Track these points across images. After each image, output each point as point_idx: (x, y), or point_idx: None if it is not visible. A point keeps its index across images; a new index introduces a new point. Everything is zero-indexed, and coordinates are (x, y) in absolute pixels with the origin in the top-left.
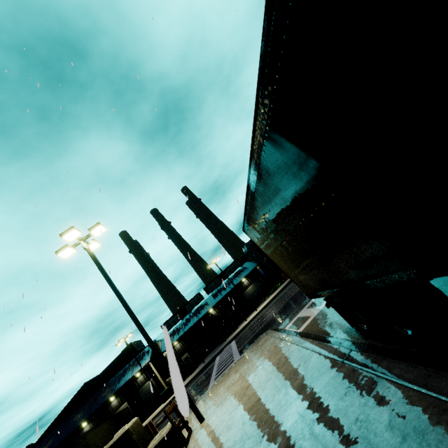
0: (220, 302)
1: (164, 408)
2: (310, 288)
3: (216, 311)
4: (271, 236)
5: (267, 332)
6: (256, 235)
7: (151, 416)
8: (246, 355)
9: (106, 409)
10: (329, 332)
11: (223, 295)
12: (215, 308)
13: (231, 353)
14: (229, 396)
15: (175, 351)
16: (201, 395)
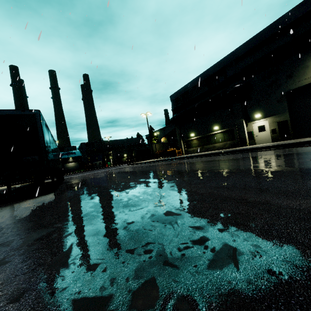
0: None
1: None
2: None
3: None
4: None
5: None
6: None
7: None
8: None
9: None
10: None
11: None
12: None
13: None
14: None
15: None
16: None
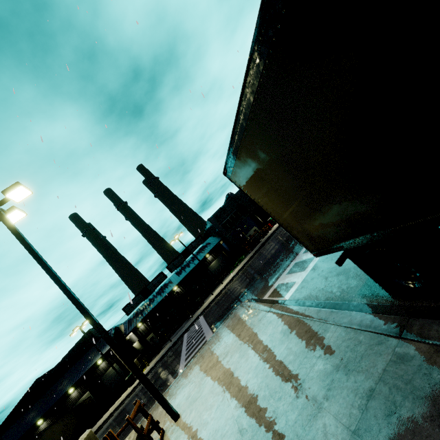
0: (184, 279)
1: (131, 393)
2: (324, 240)
3: (181, 288)
4: (274, 166)
5: (243, 304)
6: (246, 174)
7: (116, 402)
8: (221, 331)
9: (64, 402)
10: (333, 297)
11: (187, 271)
12: (180, 285)
13: (201, 330)
14: (209, 384)
15: (139, 332)
16: (172, 378)
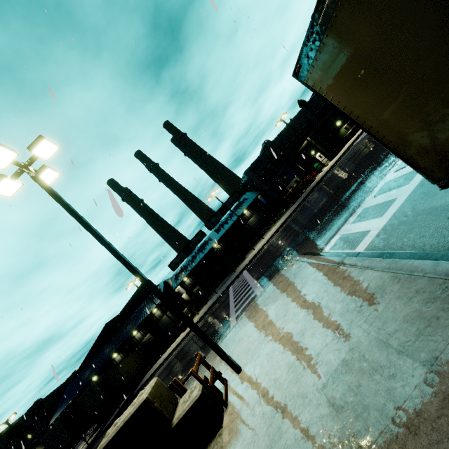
0: (223, 236)
1: (185, 337)
2: None
3: (221, 245)
4: (419, 12)
5: (297, 259)
6: (340, 59)
7: (174, 343)
8: (274, 286)
9: (131, 341)
10: None
11: (226, 228)
12: (220, 242)
13: (247, 284)
14: (272, 342)
15: (186, 285)
16: (224, 328)
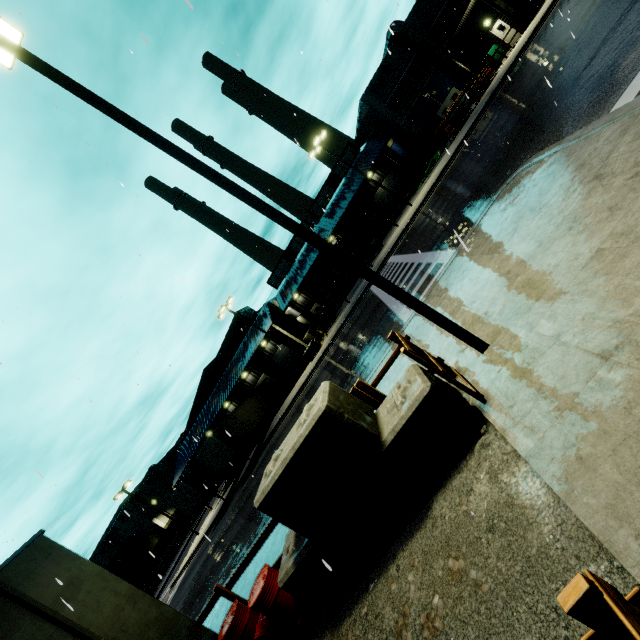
0: (340, 222)
1: (317, 365)
2: None
3: (339, 237)
4: None
5: (537, 158)
6: None
7: (301, 378)
8: (492, 222)
9: (242, 386)
10: None
11: (345, 207)
12: (337, 233)
13: (406, 265)
14: (562, 274)
15: (299, 305)
16: (389, 328)
